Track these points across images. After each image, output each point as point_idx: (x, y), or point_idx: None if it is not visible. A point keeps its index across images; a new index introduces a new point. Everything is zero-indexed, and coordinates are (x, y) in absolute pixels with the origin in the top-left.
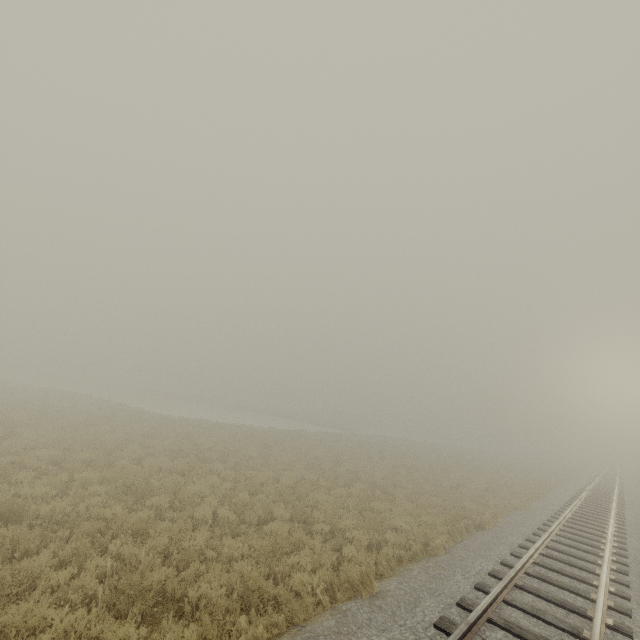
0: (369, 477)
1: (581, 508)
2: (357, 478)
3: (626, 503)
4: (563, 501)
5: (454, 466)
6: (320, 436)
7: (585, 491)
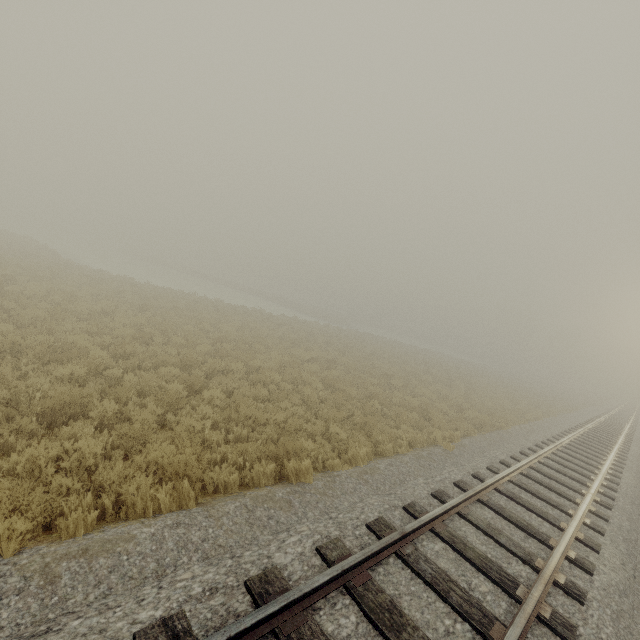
0: (219, 363)
1: (549, 460)
2: (196, 361)
3: (630, 458)
4: (528, 444)
5: (412, 373)
6: (270, 317)
7: (575, 433)
